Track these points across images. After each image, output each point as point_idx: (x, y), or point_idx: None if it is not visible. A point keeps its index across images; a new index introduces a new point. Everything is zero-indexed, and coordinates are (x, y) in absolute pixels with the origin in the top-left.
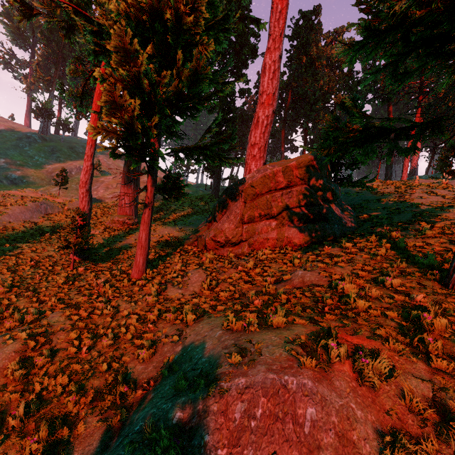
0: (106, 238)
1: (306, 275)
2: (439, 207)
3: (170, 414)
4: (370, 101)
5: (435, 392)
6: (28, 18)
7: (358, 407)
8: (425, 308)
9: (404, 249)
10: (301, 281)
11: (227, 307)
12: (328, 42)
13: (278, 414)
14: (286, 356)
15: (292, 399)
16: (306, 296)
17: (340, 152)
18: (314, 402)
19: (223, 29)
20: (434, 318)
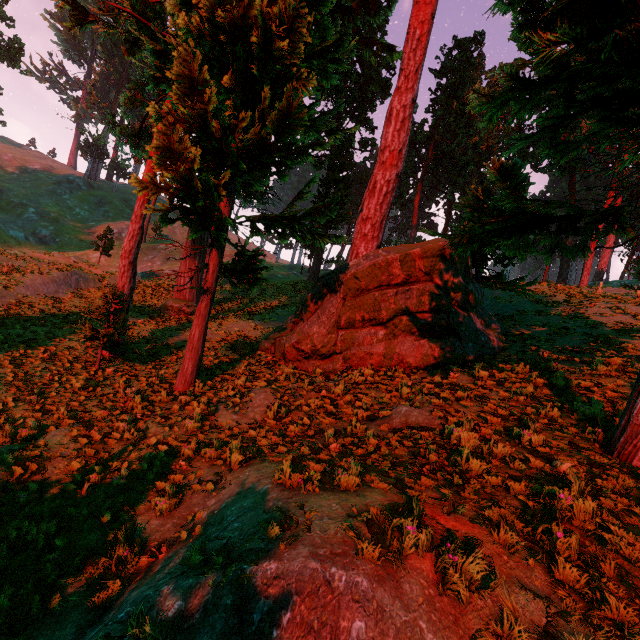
0: (151, 330)
1: (412, 414)
2: (625, 331)
3: (168, 602)
4: (544, 169)
5: (551, 619)
6: (81, 25)
7: (430, 628)
8: (567, 485)
9: (562, 389)
10: (404, 421)
11: (293, 448)
12: (491, 82)
13: (312, 624)
14: (342, 536)
15: (336, 603)
16: (404, 446)
17: (478, 242)
18: (366, 613)
19: (332, 59)
20: (574, 503)
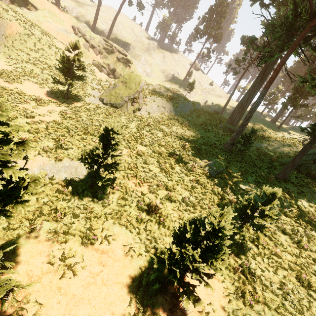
0: None
1: None
2: None
3: None
4: None
5: None
6: None
7: None
8: None
9: None
10: None
11: None
12: None
13: None
14: None
15: None
16: None
17: None
18: None
19: None
20: None
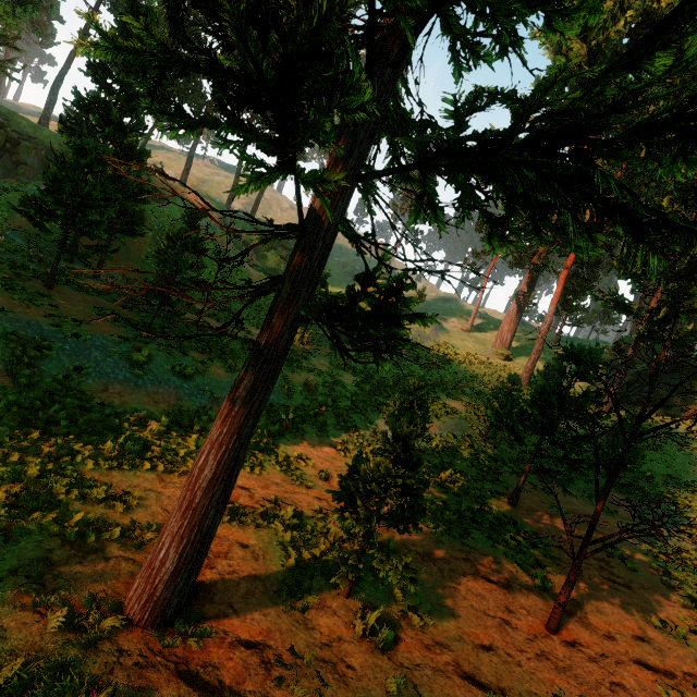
0: (518, 371)
1: None
2: None
3: None
4: None
5: None
6: None
7: None
8: None
9: None
10: None
11: None
12: None
13: None
14: None
15: None
16: None
17: None
18: None
19: None
20: None
